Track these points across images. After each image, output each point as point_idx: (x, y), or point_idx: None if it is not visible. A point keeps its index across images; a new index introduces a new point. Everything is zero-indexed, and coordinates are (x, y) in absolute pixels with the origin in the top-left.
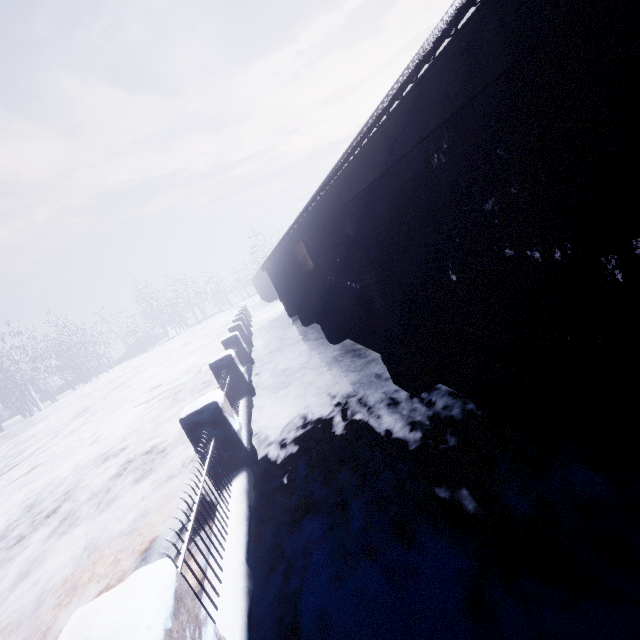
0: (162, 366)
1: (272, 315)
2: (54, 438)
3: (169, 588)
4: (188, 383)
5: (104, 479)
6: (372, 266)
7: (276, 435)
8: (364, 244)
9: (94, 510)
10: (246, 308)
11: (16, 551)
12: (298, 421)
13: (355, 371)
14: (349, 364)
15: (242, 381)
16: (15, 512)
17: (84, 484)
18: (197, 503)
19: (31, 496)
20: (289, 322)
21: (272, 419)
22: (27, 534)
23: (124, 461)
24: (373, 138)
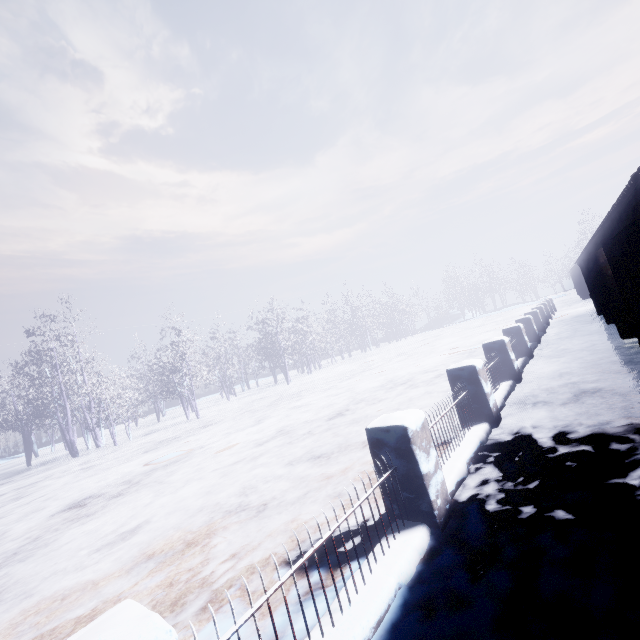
0: (458, 337)
1: (580, 311)
2: (388, 362)
3: (481, 363)
4: (480, 348)
5: (427, 378)
6: (630, 276)
7: (538, 375)
8: (626, 262)
9: (425, 385)
10: (551, 301)
11: (391, 390)
12: (557, 372)
13: (624, 356)
14: (623, 352)
15: (524, 346)
16: (382, 382)
17: (416, 378)
18: (487, 368)
19: (388, 379)
20: (594, 319)
21: (539, 369)
22: (393, 387)
23: (437, 374)
24: (613, 217)
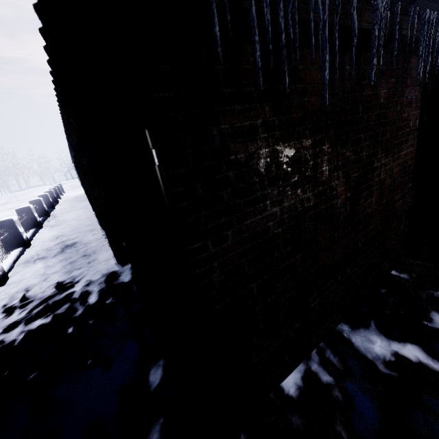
0: None
1: (78, 194)
2: None
3: None
4: None
5: None
6: None
7: (43, 240)
8: None
9: None
10: (61, 186)
11: None
12: (56, 236)
13: (92, 221)
14: (92, 219)
15: (35, 220)
16: None
17: None
18: None
19: None
20: (84, 199)
21: (45, 236)
22: None
23: None
24: None
